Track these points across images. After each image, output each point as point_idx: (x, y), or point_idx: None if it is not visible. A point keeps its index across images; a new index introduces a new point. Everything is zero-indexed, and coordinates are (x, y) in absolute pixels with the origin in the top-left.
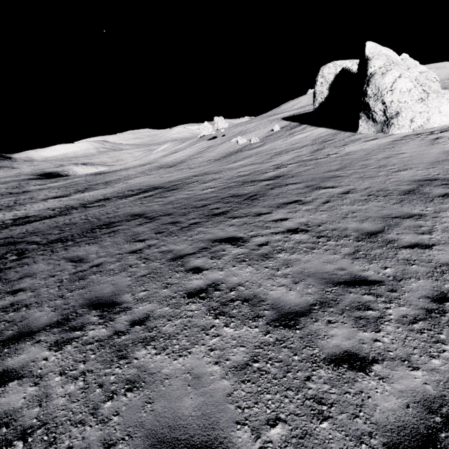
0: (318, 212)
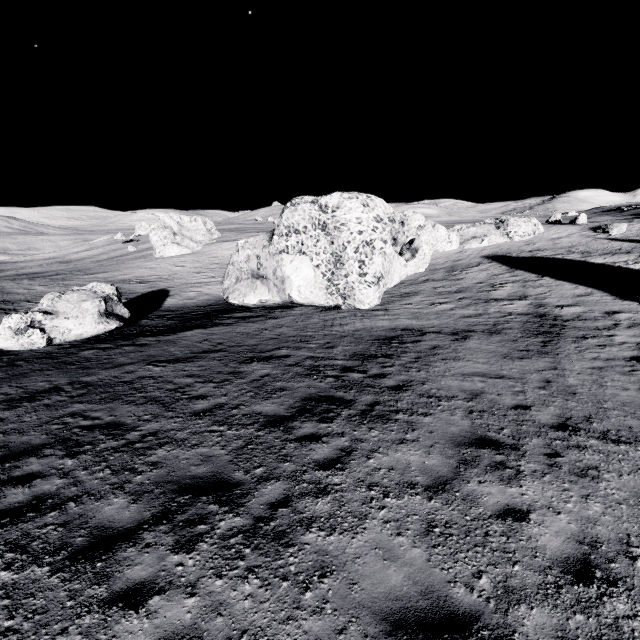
0: (64, 276)
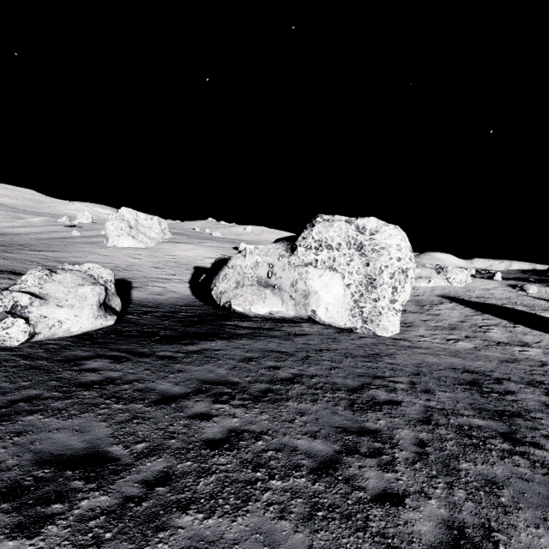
0: (4, 248)
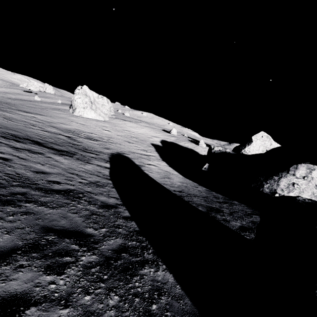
0: None
